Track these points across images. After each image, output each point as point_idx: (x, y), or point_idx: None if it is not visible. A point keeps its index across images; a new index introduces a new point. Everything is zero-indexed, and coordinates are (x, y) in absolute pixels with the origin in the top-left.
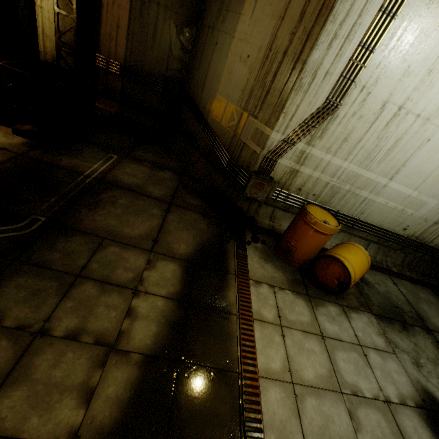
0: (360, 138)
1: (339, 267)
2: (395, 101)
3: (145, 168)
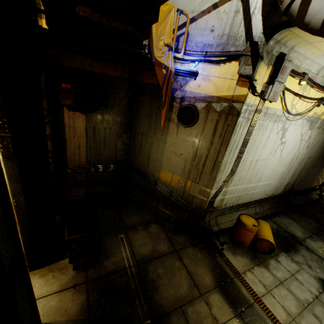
0: (245, 175)
1: (267, 242)
2: (254, 159)
3: (142, 232)
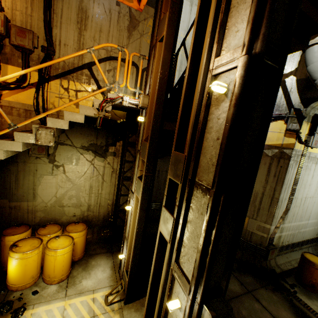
0: (297, 212)
1: None
2: (303, 196)
3: None
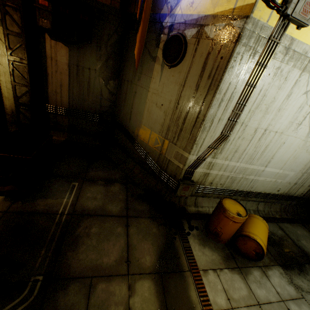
0: (244, 149)
1: (254, 243)
2: (262, 127)
3: (100, 187)
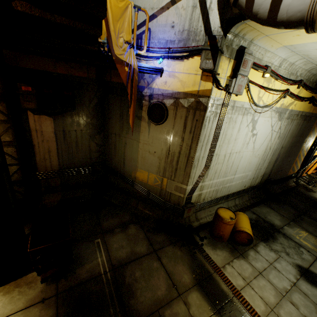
0: (220, 169)
1: (245, 233)
2: (228, 152)
3: (120, 234)
